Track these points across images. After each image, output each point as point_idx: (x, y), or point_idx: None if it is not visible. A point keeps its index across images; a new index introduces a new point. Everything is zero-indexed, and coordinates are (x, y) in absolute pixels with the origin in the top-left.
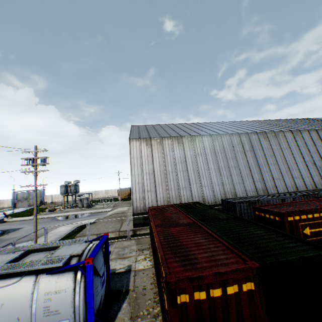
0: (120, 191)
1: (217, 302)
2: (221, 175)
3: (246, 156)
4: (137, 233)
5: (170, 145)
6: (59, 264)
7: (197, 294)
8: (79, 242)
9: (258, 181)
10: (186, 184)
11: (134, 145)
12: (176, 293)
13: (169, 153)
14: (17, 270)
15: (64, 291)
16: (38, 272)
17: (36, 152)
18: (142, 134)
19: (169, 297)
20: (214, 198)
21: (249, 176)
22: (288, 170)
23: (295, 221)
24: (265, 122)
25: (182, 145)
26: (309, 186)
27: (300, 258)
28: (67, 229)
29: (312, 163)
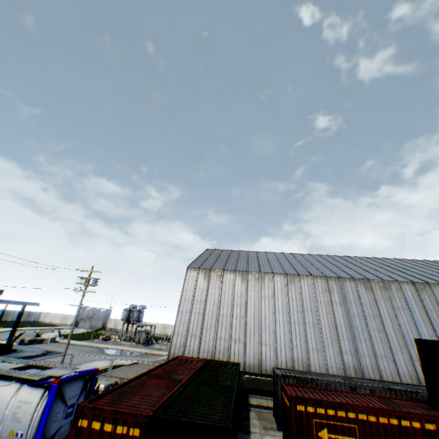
0: None
1: (106, 436)
2: (291, 333)
3: (334, 310)
4: None
5: (231, 281)
6: (37, 378)
7: (95, 422)
8: (69, 368)
9: (349, 353)
10: (240, 336)
11: (191, 275)
12: (81, 415)
13: (228, 291)
14: (12, 374)
15: (31, 403)
16: (24, 381)
17: (91, 272)
18: (206, 263)
19: (75, 416)
20: (275, 364)
21: (334, 341)
22: (404, 344)
23: (308, 413)
24: (392, 262)
25: (246, 283)
26: None
27: (190, 421)
28: (102, 364)
29: None
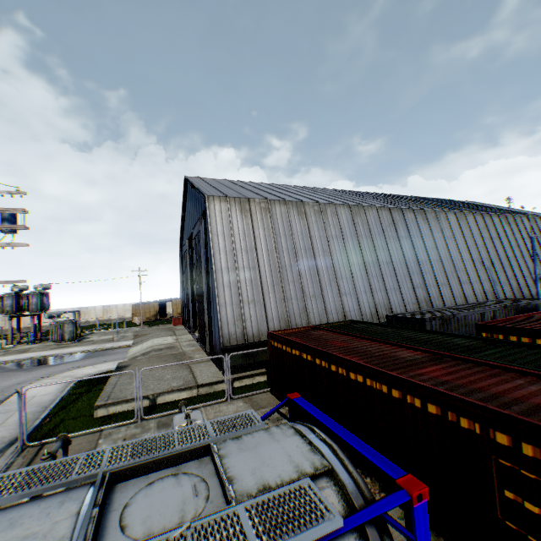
0: (138, 308)
1: None
2: (369, 276)
3: (401, 245)
4: (234, 386)
5: (284, 216)
6: (334, 525)
7: None
8: (254, 427)
9: (419, 287)
10: (316, 290)
11: (217, 210)
12: None
13: (284, 231)
14: None
15: None
16: None
17: None
18: (225, 191)
19: None
20: (360, 314)
21: (407, 278)
22: (454, 271)
23: None
24: (404, 197)
25: (306, 218)
26: (479, 296)
27: None
28: (51, 389)
29: (480, 262)
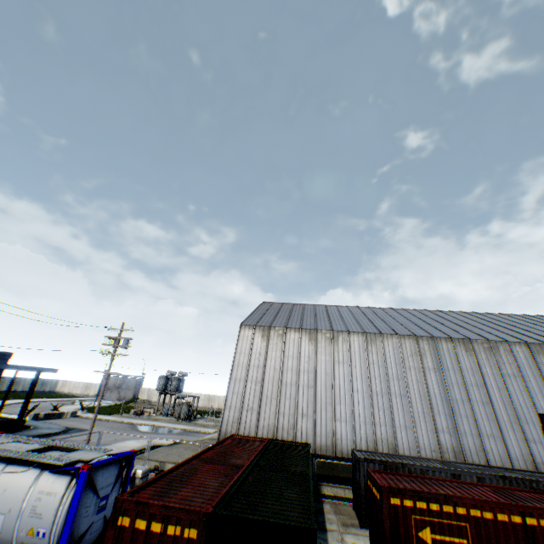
0: None
1: (154, 538)
2: (373, 406)
3: (426, 378)
4: None
5: (296, 341)
6: (62, 463)
7: (139, 521)
8: (100, 450)
9: (446, 432)
10: (309, 410)
11: (245, 335)
12: (120, 511)
13: (293, 354)
14: (29, 457)
15: (55, 494)
16: (45, 467)
17: (121, 331)
18: (264, 319)
19: (113, 513)
20: (353, 445)
21: (427, 417)
22: (516, 421)
23: (405, 508)
24: (497, 318)
25: (315, 344)
26: None
27: (262, 520)
28: (136, 445)
29: None
